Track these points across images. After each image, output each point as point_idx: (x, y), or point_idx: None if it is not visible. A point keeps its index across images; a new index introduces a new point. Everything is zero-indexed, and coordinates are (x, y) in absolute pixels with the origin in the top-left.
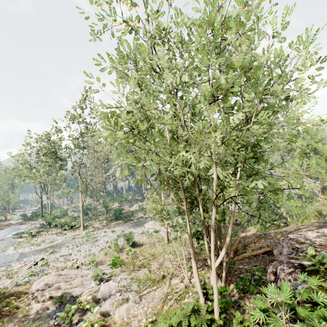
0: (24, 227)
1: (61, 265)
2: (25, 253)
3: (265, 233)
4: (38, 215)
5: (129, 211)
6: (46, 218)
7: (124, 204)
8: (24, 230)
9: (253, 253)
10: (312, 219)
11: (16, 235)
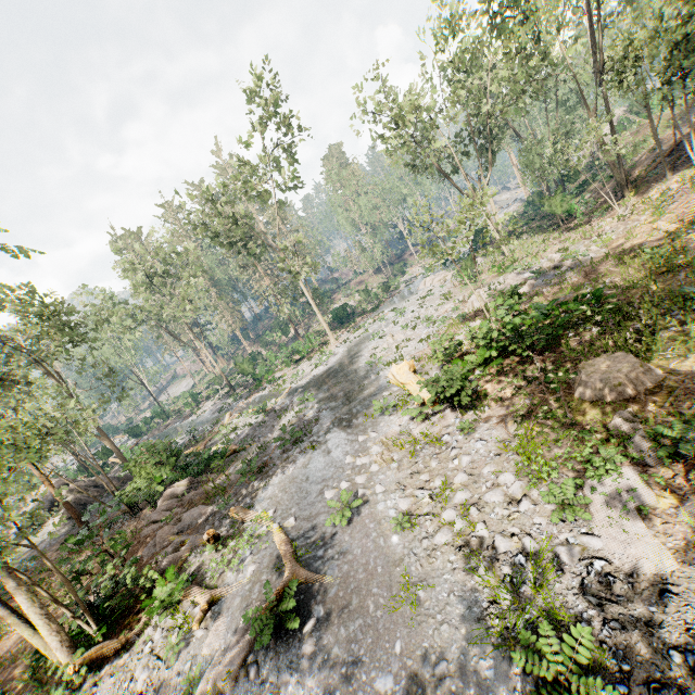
0: (188, 419)
1: (439, 314)
2: (336, 364)
3: (631, 165)
4: (165, 414)
5: (350, 307)
6: (242, 371)
7: (305, 321)
8: (209, 412)
9: (656, 164)
10: (661, 134)
11: (226, 409)
